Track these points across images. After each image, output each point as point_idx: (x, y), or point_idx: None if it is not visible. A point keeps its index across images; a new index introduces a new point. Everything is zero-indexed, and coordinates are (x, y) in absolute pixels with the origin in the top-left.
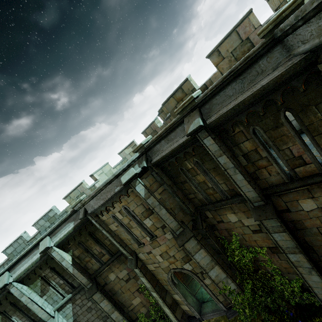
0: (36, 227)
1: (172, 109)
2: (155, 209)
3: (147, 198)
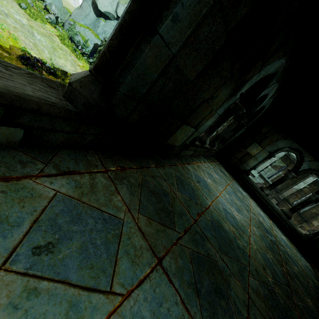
0: None
1: None
2: None
3: None
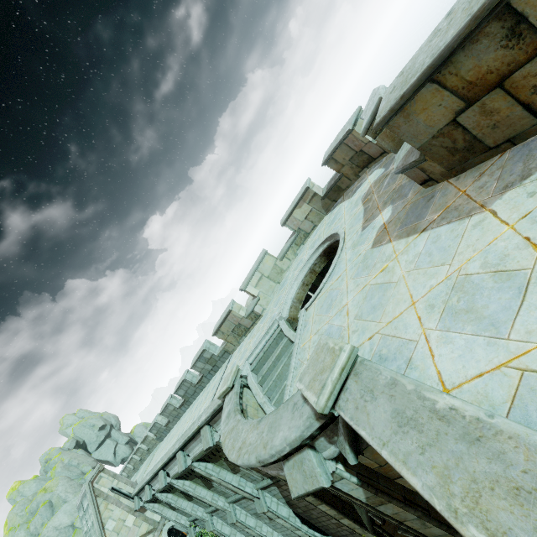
0: (197, 370)
1: (431, 137)
2: (406, 523)
3: (375, 505)
